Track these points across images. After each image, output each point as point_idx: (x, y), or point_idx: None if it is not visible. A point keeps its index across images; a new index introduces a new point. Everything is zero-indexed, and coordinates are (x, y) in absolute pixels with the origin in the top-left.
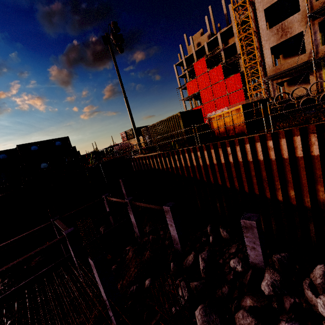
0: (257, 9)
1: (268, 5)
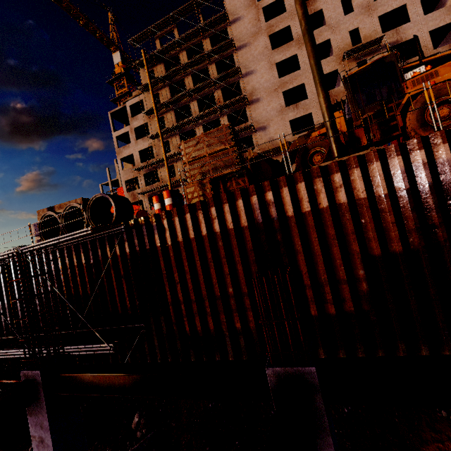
0: (121, 179)
1: (126, 180)
